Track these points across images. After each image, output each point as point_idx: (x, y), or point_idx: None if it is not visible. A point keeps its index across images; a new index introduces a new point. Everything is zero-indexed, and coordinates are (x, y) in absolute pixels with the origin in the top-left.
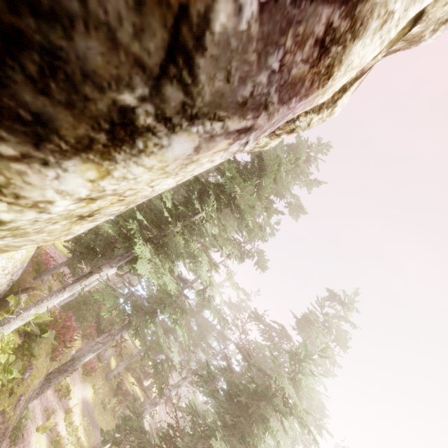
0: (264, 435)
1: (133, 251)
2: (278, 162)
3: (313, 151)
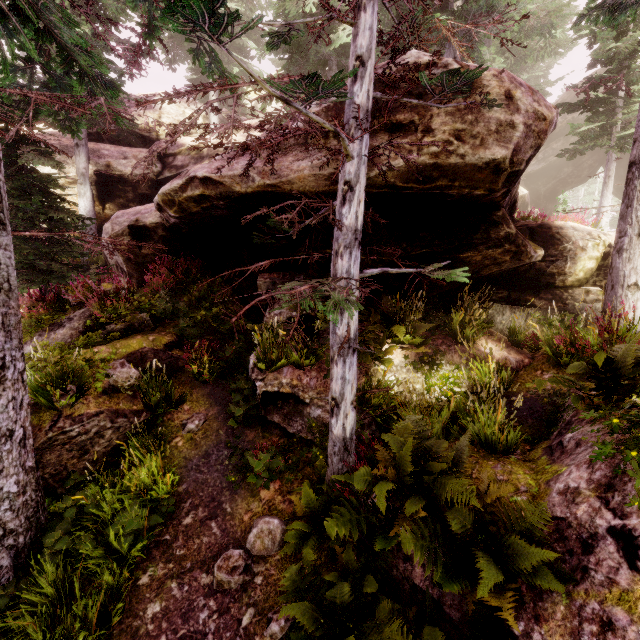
0: None
1: None
2: None
3: None
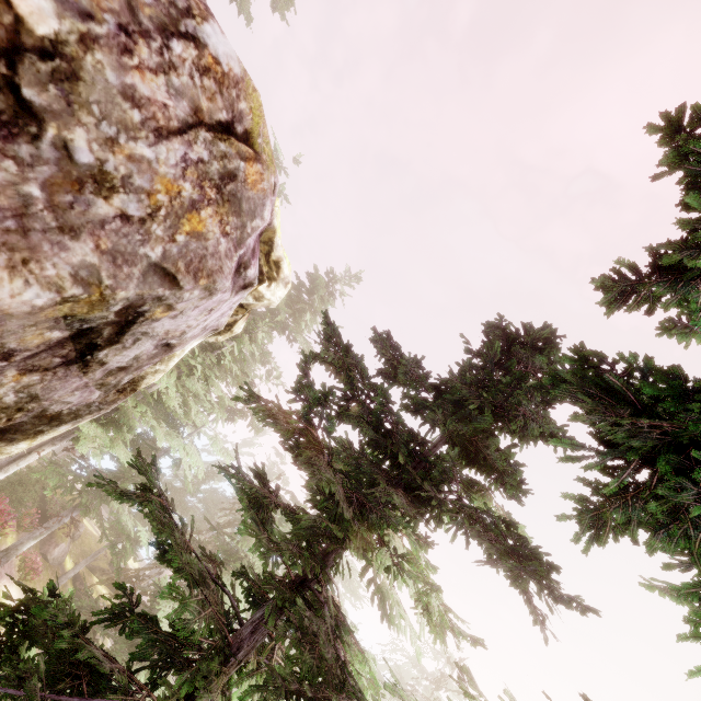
0: (225, 595)
1: (75, 433)
2: (256, 324)
3: (339, 283)
